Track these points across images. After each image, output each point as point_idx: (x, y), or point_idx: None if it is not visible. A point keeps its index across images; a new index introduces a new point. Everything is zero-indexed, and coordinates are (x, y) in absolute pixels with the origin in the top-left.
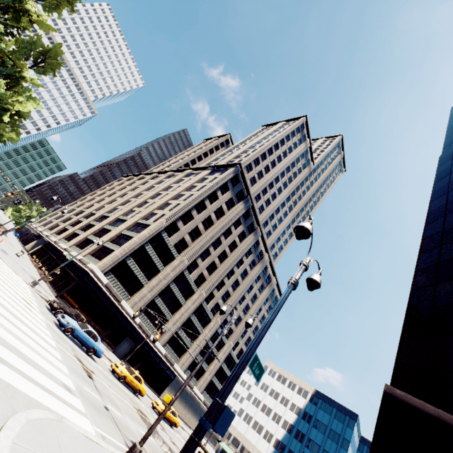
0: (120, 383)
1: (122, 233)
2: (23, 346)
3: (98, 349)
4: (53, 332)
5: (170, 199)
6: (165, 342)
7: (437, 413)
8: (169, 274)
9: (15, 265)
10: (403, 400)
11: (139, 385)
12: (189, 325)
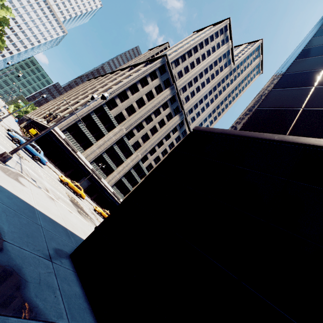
0: (64, 186)
1: (77, 108)
2: None
3: (42, 158)
4: None
5: (112, 85)
6: (112, 184)
7: (222, 131)
8: (112, 138)
9: None
10: (202, 131)
11: (79, 191)
12: (130, 176)
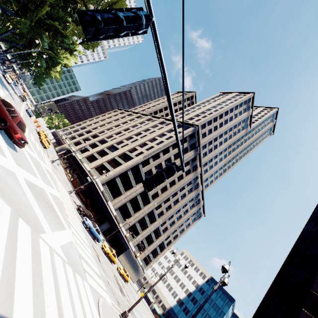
0: (105, 256)
1: (115, 158)
2: (85, 255)
3: (99, 238)
4: (84, 231)
5: (147, 140)
6: (127, 228)
7: None
8: (138, 190)
9: (61, 177)
10: None
11: (114, 258)
12: (142, 220)
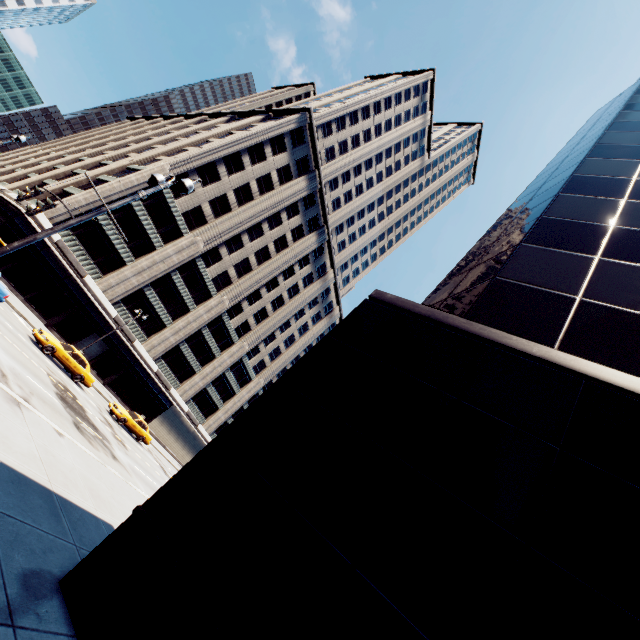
0: (44, 355)
1: (98, 177)
2: None
3: None
4: None
5: (188, 144)
6: (158, 355)
7: (430, 312)
8: (171, 258)
9: None
10: (390, 303)
11: (80, 368)
12: (199, 341)
